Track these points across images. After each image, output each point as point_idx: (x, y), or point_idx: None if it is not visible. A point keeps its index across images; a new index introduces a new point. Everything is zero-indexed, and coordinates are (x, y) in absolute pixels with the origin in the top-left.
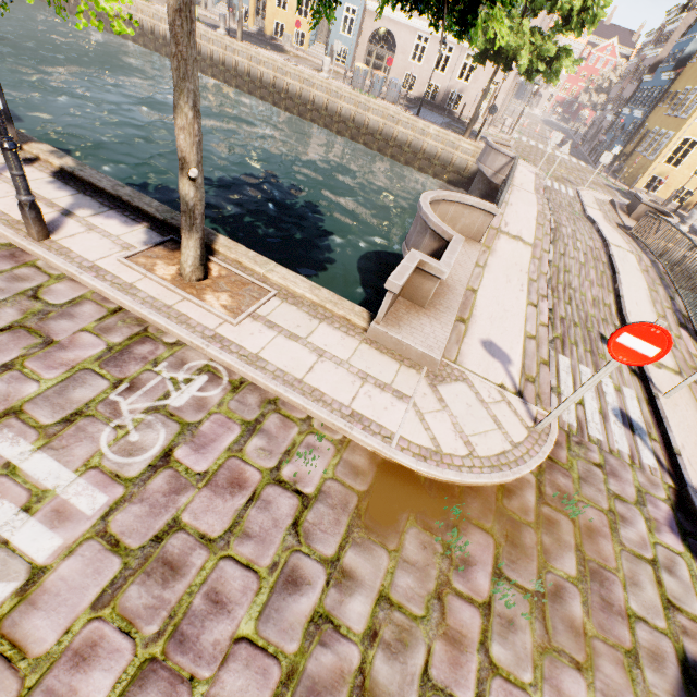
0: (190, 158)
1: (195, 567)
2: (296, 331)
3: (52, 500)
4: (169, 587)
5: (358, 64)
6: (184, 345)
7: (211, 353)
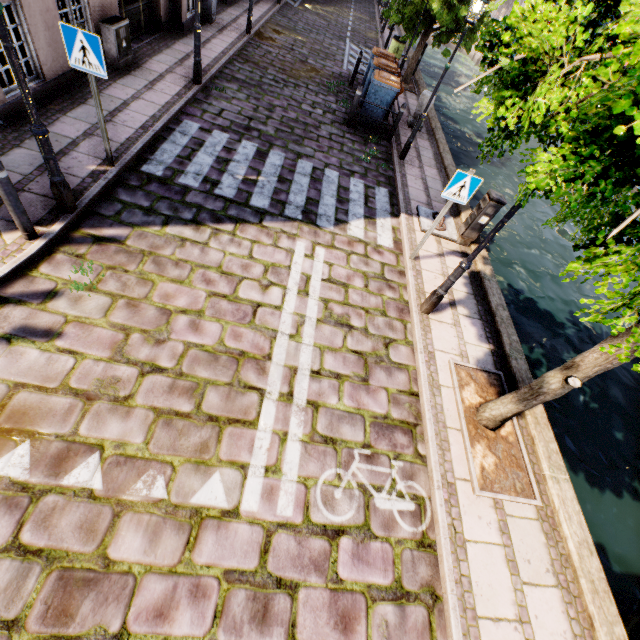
0: (583, 369)
1: (270, 638)
2: (521, 563)
3: (277, 479)
4: (251, 625)
5: None
6: (425, 464)
7: (435, 495)
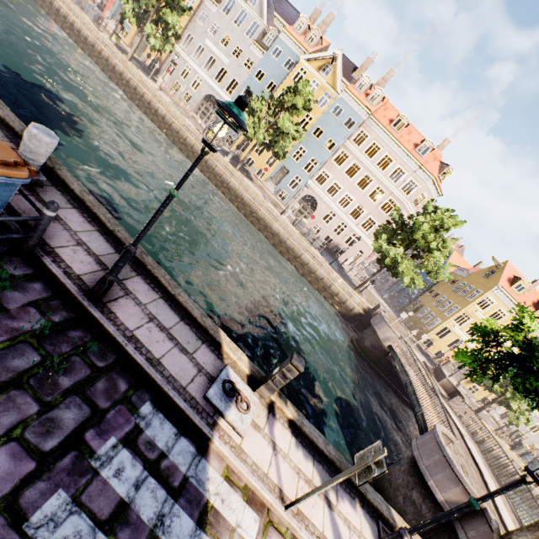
0: None
1: None
2: None
3: None
4: None
5: (304, 219)
6: None
7: None
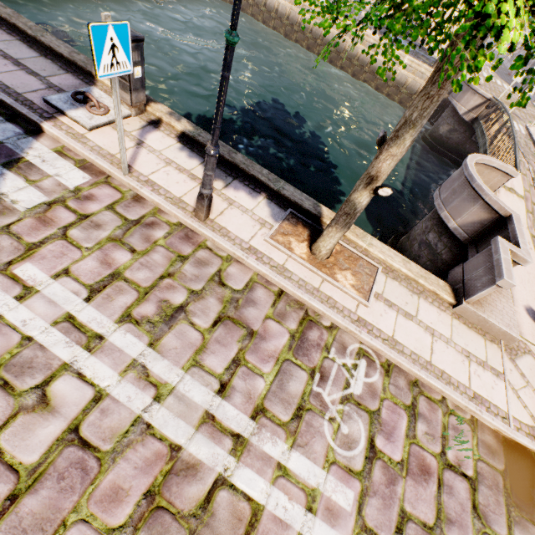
0: (381, 177)
1: None
2: (407, 309)
3: (321, 498)
4: None
5: None
6: (337, 328)
7: (363, 338)
